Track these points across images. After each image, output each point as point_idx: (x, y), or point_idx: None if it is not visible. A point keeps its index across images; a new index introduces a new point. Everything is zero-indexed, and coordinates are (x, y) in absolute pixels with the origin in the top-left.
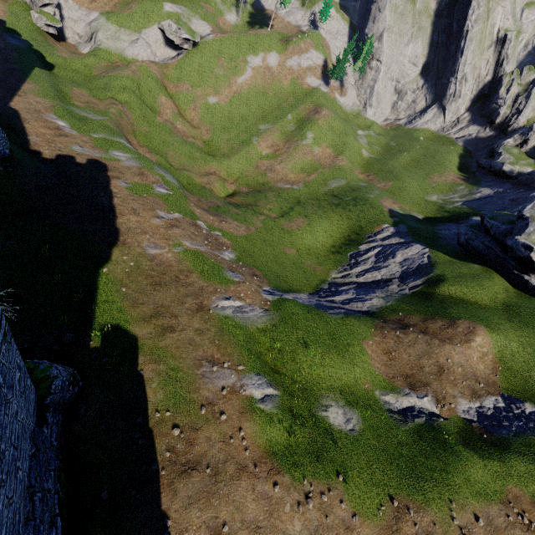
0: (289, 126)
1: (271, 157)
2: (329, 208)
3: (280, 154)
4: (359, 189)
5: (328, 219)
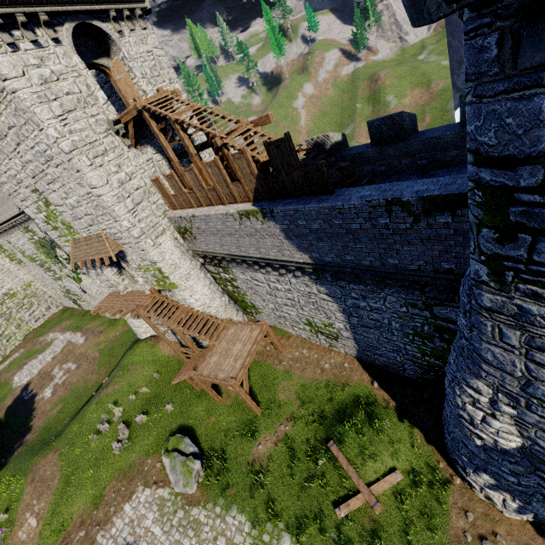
0: (365, 111)
1: None
2: None
3: None
4: None
5: None
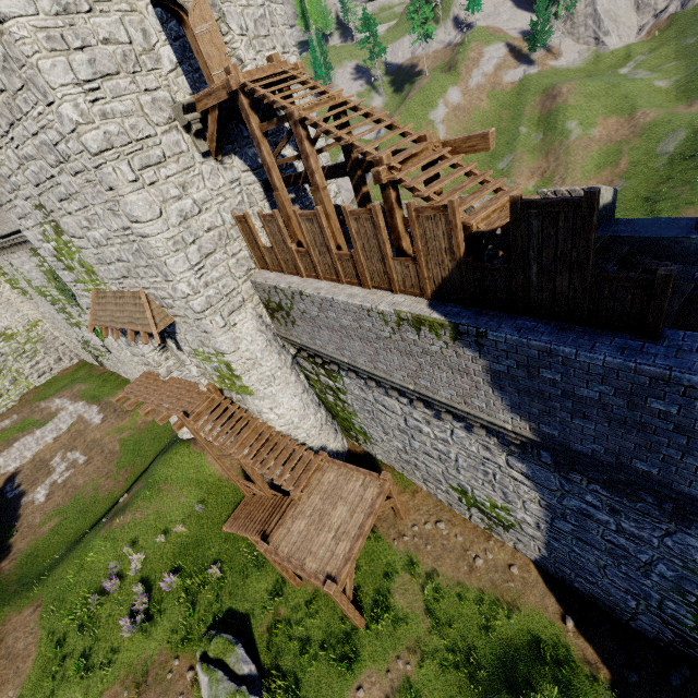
0: (532, 139)
1: (543, 185)
2: None
3: (551, 173)
4: None
5: None
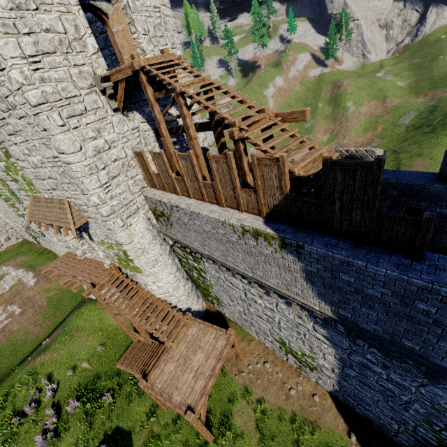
0: (326, 111)
1: (332, 139)
2: (428, 138)
3: (337, 132)
4: (436, 108)
5: (439, 145)
